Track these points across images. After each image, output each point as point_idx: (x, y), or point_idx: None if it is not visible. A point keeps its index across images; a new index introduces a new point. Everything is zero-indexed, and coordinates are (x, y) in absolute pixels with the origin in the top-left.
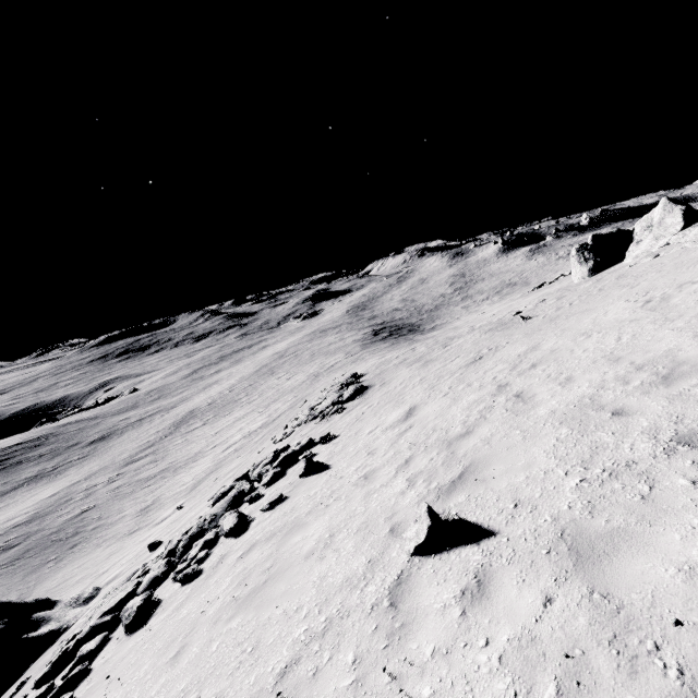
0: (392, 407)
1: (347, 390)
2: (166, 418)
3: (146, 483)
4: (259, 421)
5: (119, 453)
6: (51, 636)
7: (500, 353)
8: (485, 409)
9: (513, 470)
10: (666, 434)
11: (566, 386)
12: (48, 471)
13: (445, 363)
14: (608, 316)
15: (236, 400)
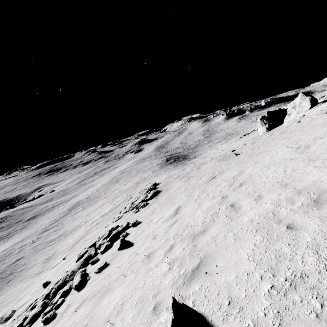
0: (169, 206)
1: (149, 193)
2: (65, 206)
3: (50, 243)
4: (109, 208)
5: (40, 225)
6: None
7: (224, 175)
8: (215, 214)
9: (228, 268)
10: (325, 251)
11: (258, 202)
12: (4, 236)
13: (197, 179)
14: (278, 156)
15: (99, 196)
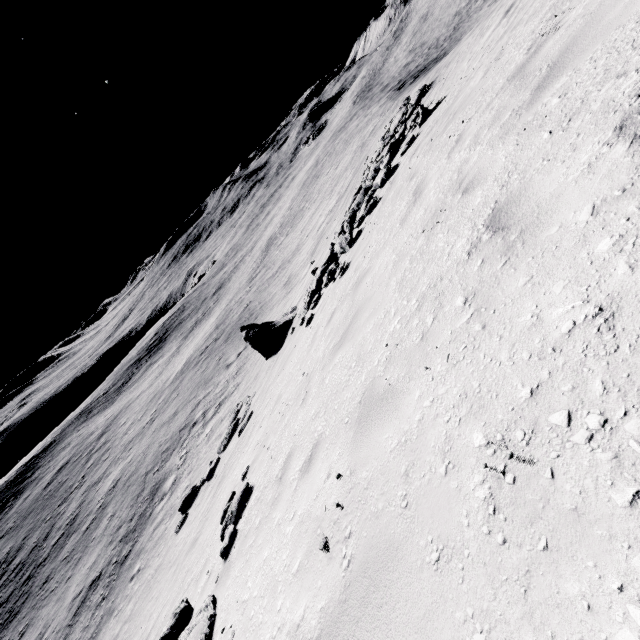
0: (479, 40)
1: (411, 99)
2: (253, 254)
3: (274, 277)
4: (332, 202)
5: (238, 285)
6: (288, 323)
7: None
8: None
9: None
10: None
11: None
12: (201, 318)
13: None
14: None
15: (300, 210)
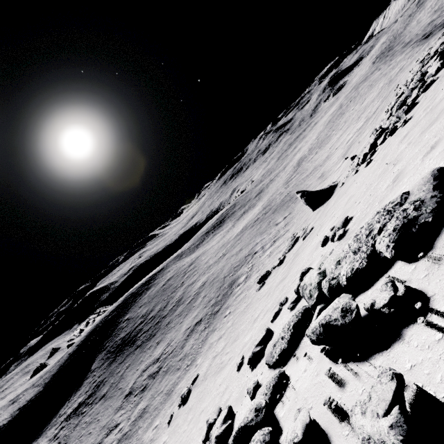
0: None
1: None
2: (286, 170)
3: (308, 176)
4: (359, 124)
5: (275, 188)
6: (333, 187)
7: None
8: None
9: None
10: None
11: None
12: (247, 209)
13: None
14: None
15: (327, 137)
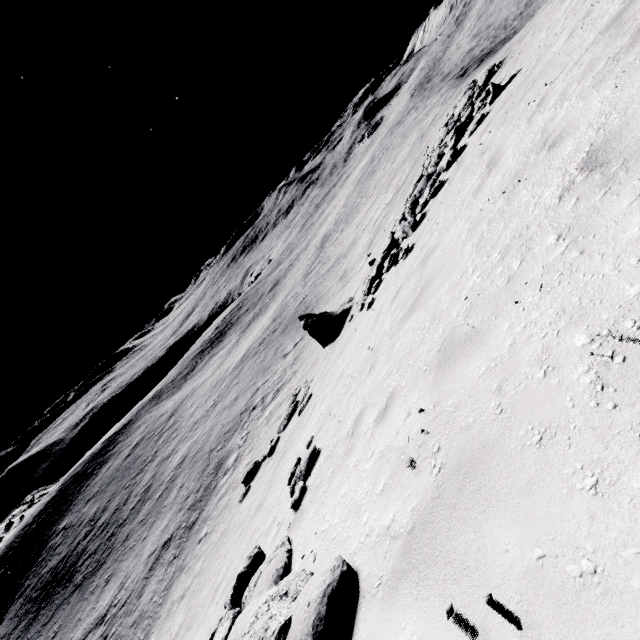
0: (560, 6)
1: (478, 81)
2: (308, 252)
3: (330, 272)
4: (389, 196)
5: (293, 281)
6: (345, 312)
7: None
8: None
9: None
10: None
11: None
12: (258, 313)
13: None
14: None
15: (355, 206)
